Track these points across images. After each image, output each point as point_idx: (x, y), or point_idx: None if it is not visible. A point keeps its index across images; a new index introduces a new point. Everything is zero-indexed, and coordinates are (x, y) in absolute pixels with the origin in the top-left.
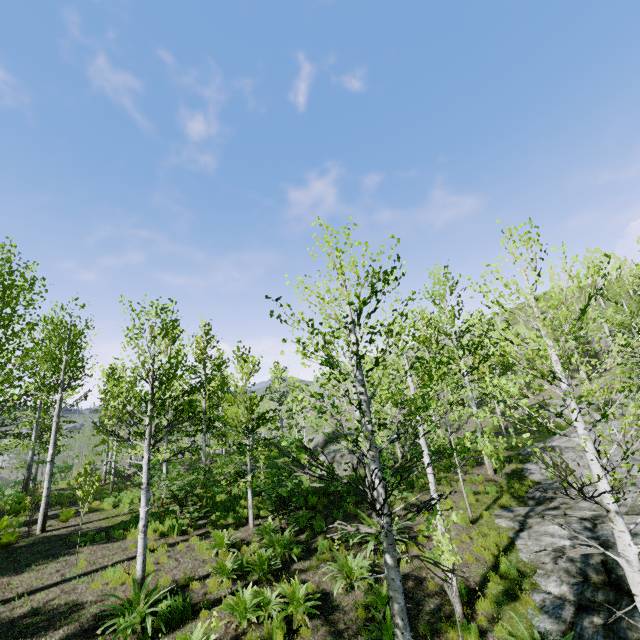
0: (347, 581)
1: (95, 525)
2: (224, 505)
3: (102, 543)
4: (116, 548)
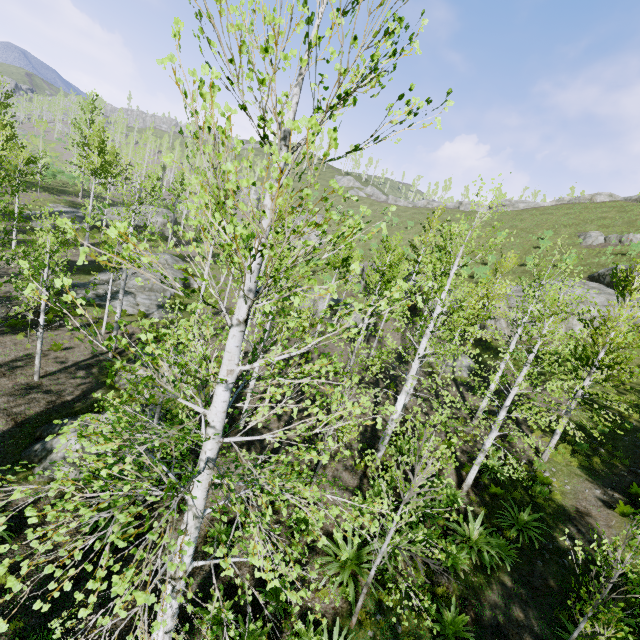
0: None
1: None
2: None
3: None
4: None
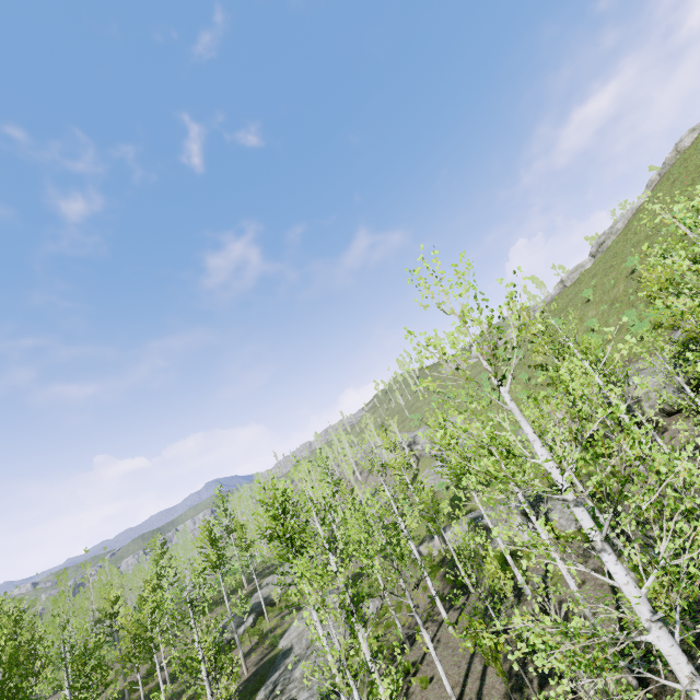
0: (146, 664)
1: (43, 695)
2: (108, 659)
3: (51, 697)
4: (58, 695)
